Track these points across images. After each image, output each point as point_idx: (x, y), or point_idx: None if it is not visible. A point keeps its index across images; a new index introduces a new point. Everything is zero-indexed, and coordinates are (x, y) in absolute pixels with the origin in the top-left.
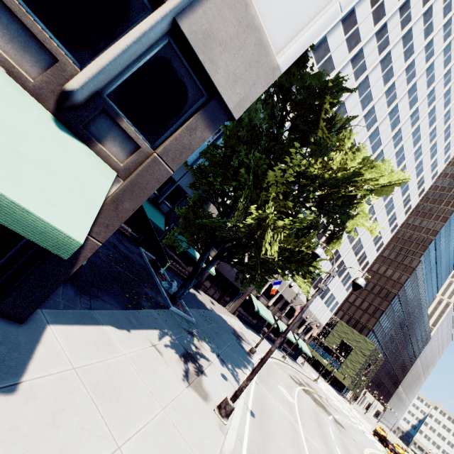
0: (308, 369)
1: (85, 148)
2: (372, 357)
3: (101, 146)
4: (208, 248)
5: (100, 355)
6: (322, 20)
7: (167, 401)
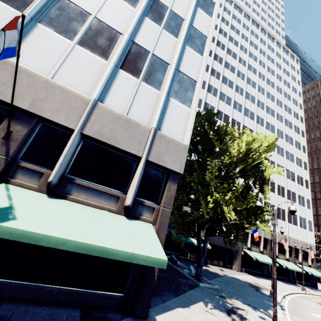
0: None
1: (139, 221)
2: None
3: (142, 217)
4: (199, 233)
5: None
6: (191, 119)
7: None
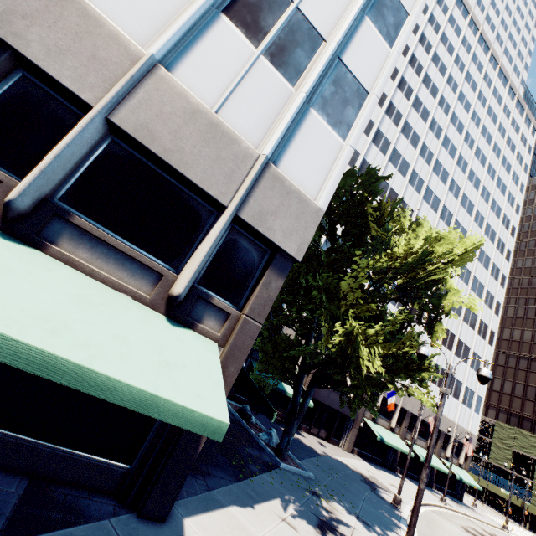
0: (485, 511)
1: (191, 333)
2: None
3: (201, 325)
4: (301, 378)
5: None
6: (341, 162)
7: None
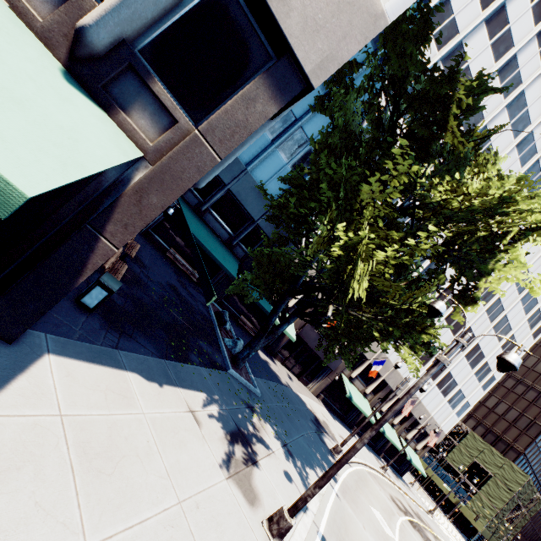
0: (419, 493)
1: (101, 114)
2: (522, 496)
3: (124, 115)
4: (284, 299)
5: (107, 406)
6: None
7: (189, 491)
